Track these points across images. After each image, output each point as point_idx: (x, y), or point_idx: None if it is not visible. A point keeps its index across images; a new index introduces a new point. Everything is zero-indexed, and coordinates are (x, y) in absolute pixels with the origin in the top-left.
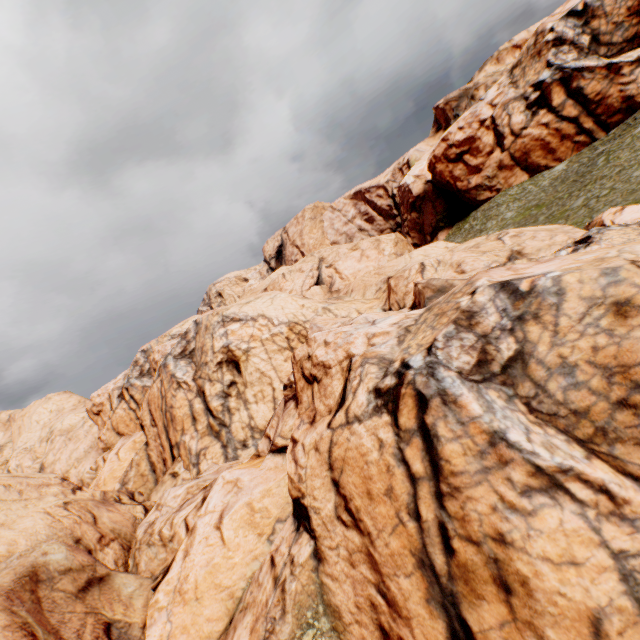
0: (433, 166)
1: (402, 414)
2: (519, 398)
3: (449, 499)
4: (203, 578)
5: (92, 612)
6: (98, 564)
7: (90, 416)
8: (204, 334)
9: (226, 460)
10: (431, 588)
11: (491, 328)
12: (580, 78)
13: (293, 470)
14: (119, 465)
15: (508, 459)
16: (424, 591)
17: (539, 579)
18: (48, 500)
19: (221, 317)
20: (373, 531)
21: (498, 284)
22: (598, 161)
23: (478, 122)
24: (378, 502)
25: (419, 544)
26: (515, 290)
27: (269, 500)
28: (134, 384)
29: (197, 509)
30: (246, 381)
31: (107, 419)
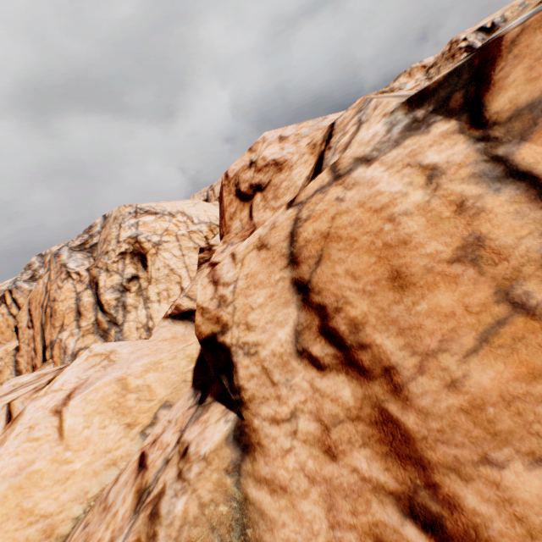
0: None
1: (504, 86)
2: None
3: None
4: (0, 498)
5: None
6: None
7: None
8: (111, 225)
9: None
10: None
11: None
12: None
13: (208, 295)
14: None
15: None
16: None
17: None
18: None
19: (134, 209)
20: (404, 361)
21: None
22: None
23: None
24: (428, 286)
25: None
26: None
27: (155, 376)
28: (20, 287)
29: (35, 391)
30: (151, 277)
31: None
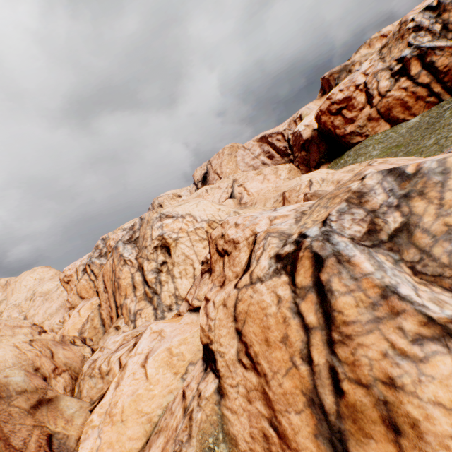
0: (319, 117)
1: (299, 274)
2: (404, 262)
3: (340, 346)
4: (128, 405)
5: (39, 425)
6: (49, 388)
7: (62, 284)
8: (146, 226)
9: (156, 319)
10: (319, 425)
11: (379, 205)
12: (433, 54)
13: (204, 322)
14: (79, 320)
15: (400, 310)
16: (313, 427)
17: (430, 423)
18: (18, 337)
19: (159, 214)
20: (269, 373)
21: (386, 170)
22: (445, 114)
23: (354, 86)
24: (274, 348)
25: (310, 385)
26: (401, 173)
27: (184, 347)
28: (94, 262)
29: (129, 351)
30: (174, 261)
31: (74, 286)
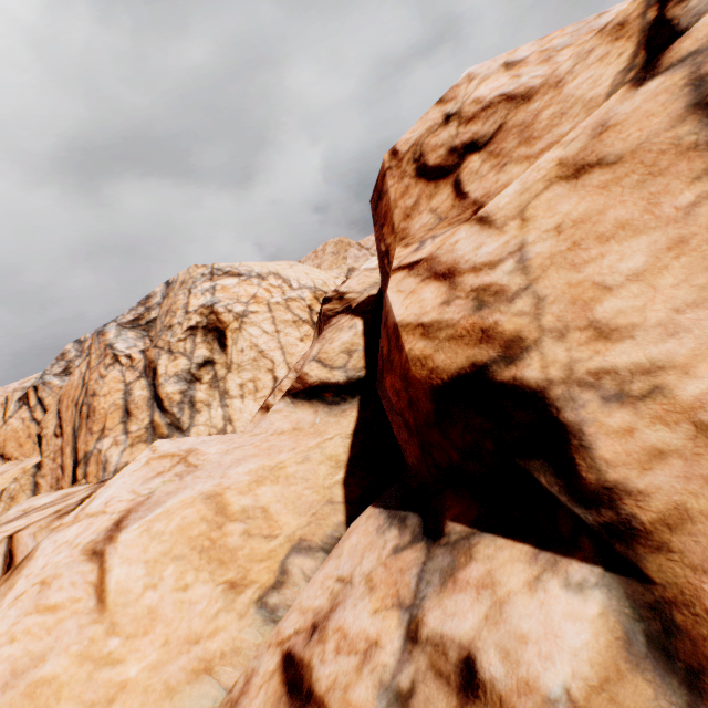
0: None
1: None
2: None
3: None
4: None
5: None
6: None
7: None
8: (177, 292)
9: None
10: None
11: None
12: None
13: (433, 300)
14: None
15: None
16: None
17: None
18: None
19: (210, 269)
20: None
21: None
22: None
23: None
24: None
25: None
26: None
27: (275, 491)
28: (49, 382)
29: (57, 515)
30: (231, 361)
31: None
